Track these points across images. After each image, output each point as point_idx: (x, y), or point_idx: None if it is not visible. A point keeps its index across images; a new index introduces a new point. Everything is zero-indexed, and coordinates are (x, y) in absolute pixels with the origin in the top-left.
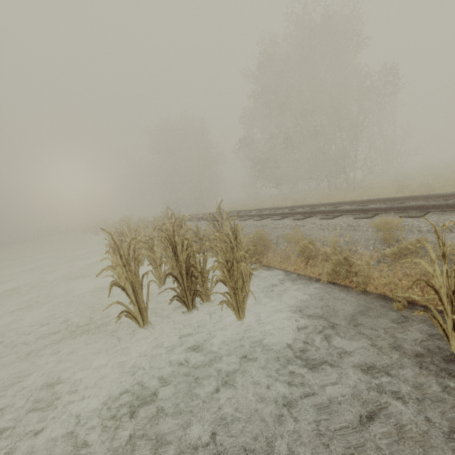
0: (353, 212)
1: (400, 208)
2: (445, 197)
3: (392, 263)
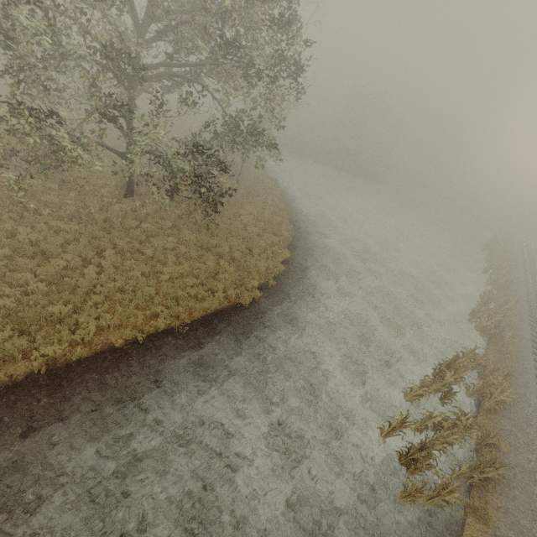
0: None
1: None
2: None
3: None
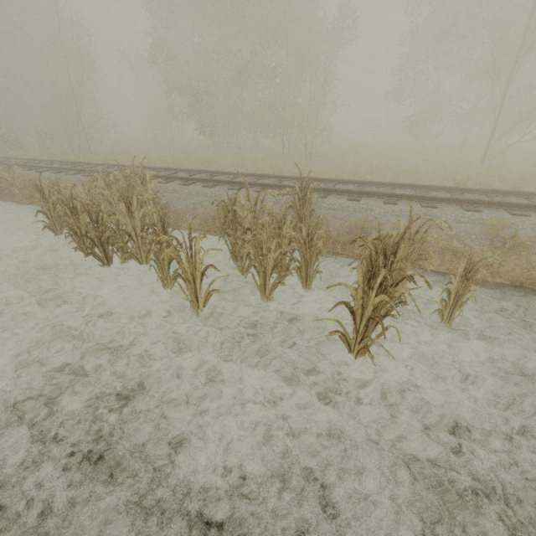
0: (412, 199)
1: (457, 201)
2: (463, 191)
3: (502, 255)
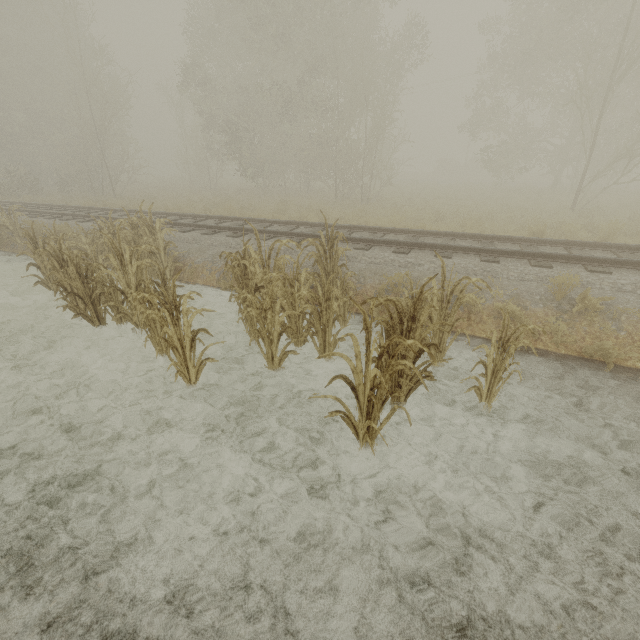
0: (471, 252)
1: (524, 254)
2: (536, 243)
3: (570, 321)
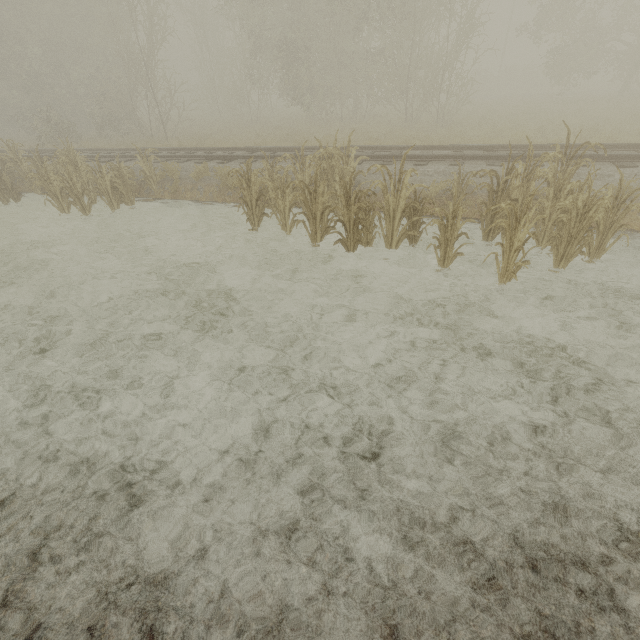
0: None
1: None
2: None
3: None
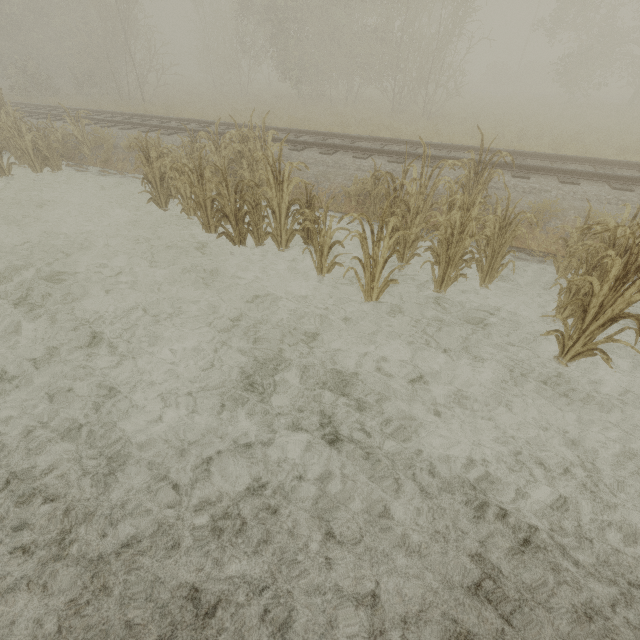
0: (598, 178)
1: None
2: None
3: None
